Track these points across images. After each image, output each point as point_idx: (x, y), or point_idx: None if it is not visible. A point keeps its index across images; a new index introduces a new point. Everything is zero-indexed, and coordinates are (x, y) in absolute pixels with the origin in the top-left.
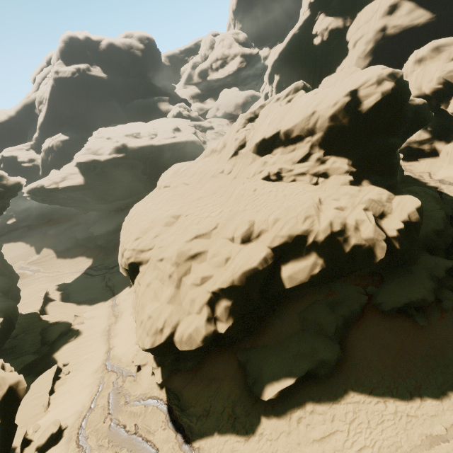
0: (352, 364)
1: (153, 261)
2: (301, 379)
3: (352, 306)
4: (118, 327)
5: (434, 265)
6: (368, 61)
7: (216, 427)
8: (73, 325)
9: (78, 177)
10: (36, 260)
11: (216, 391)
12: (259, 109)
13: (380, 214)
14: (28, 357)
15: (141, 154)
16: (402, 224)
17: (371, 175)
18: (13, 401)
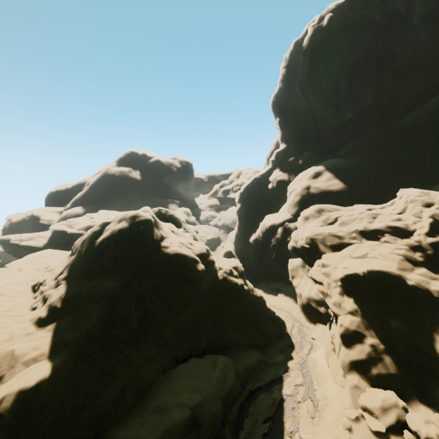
0: None
1: None
2: None
3: None
4: None
5: None
6: (295, 209)
7: None
8: None
9: (43, 240)
10: None
11: None
12: None
13: None
14: None
15: None
16: None
17: (66, 318)
18: None
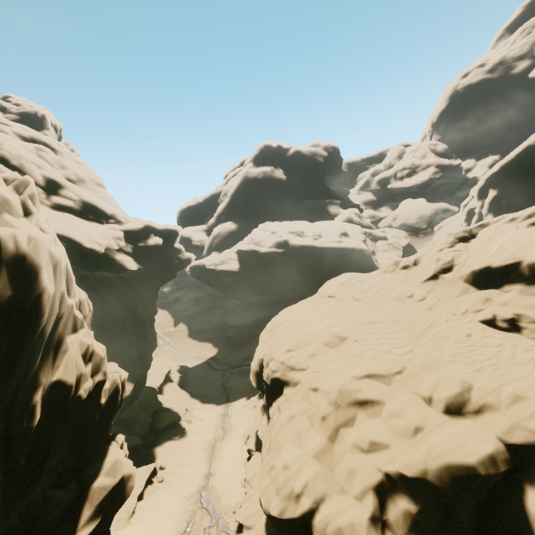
0: None
1: (304, 387)
2: None
3: None
4: (224, 447)
5: None
6: None
7: None
8: (182, 420)
9: (235, 263)
10: (171, 332)
11: None
12: (478, 228)
13: None
14: (135, 438)
15: (300, 253)
16: None
17: None
18: (118, 498)
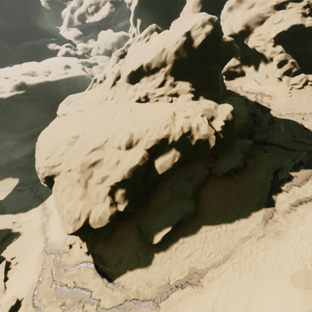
0: (202, 211)
1: (64, 172)
2: (175, 226)
3: (200, 177)
4: (50, 223)
5: (243, 144)
6: (200, 8)
7: (128, 267)
8: (13, 229)
9: None
10: None
11: (124, 246)
12: (126, 47)
13: (211, 117)
14: None
15: (40, 89)
16: (223, 123)
17: (204, 92)
18: None
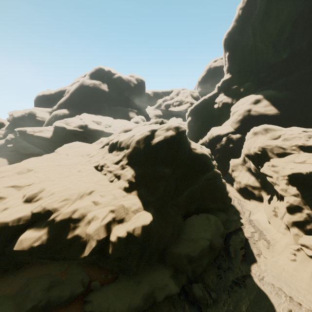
0: None
1: None
2: None
3: (63, 292)
4: None
5: (163, 287)
6: (237, 125)
7: None
8: None
9: (49, 133)
10: None
11: None
12: (134, 126)
13: (121, 219)
14: None
15: (93, 133)
16: (123, 234)
17: (142, 188)
18: None
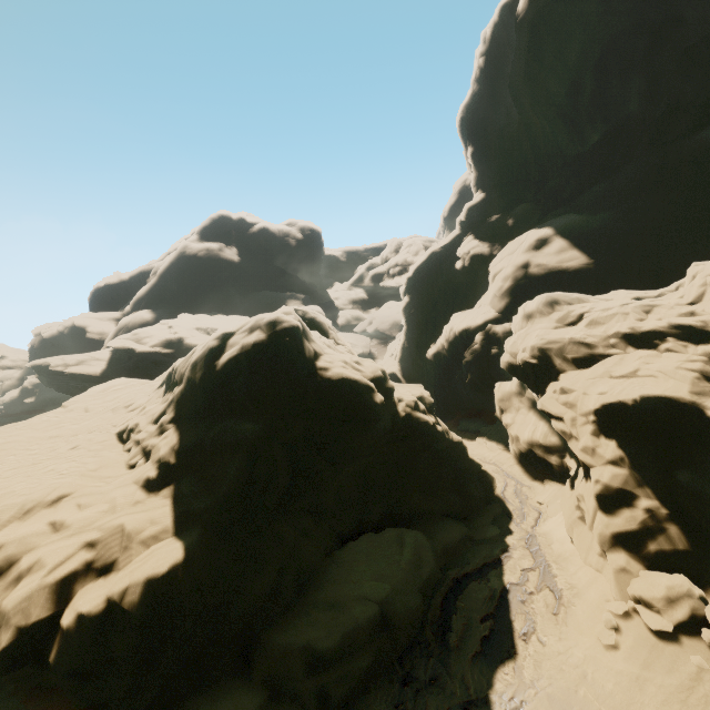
0: None
1: None
2: None
3: None
4: None
5: None
6: (504, 302)
7: None
8: None
9: (100, 365)
10: None
11: None
12: None
13: (107, 564)
14: None
15: None
16: (95, 605)
17: (188, 479)
18: None
